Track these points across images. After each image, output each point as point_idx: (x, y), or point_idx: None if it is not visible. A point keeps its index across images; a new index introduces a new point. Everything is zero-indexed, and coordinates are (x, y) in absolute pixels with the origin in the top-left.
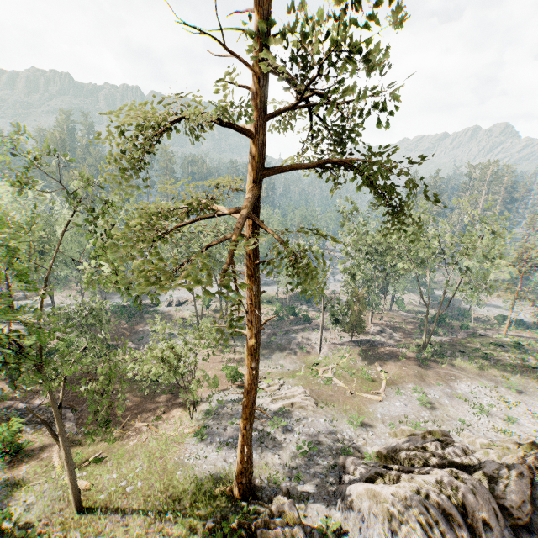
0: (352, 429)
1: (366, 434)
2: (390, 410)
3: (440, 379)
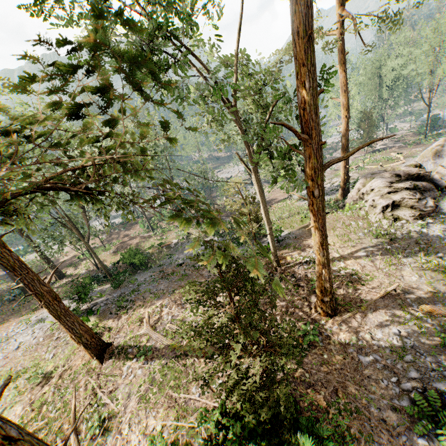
0: None
1: None
2: None
3: None
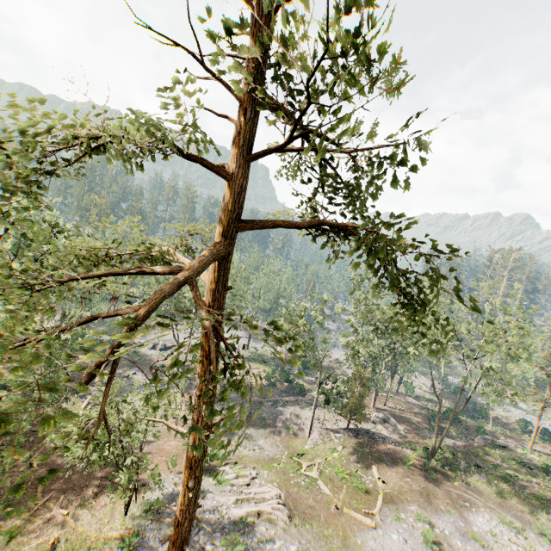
0: None
1: None
2: (384, 545)
3: (452, 504)
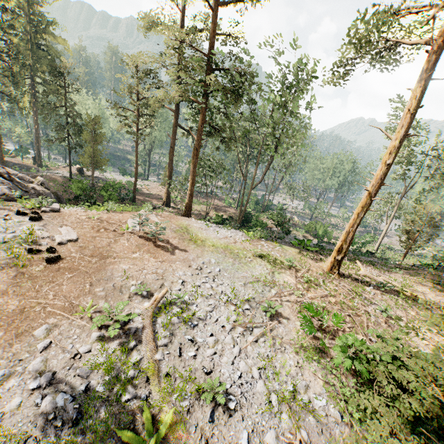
0: None
1: None
2: None
3: None
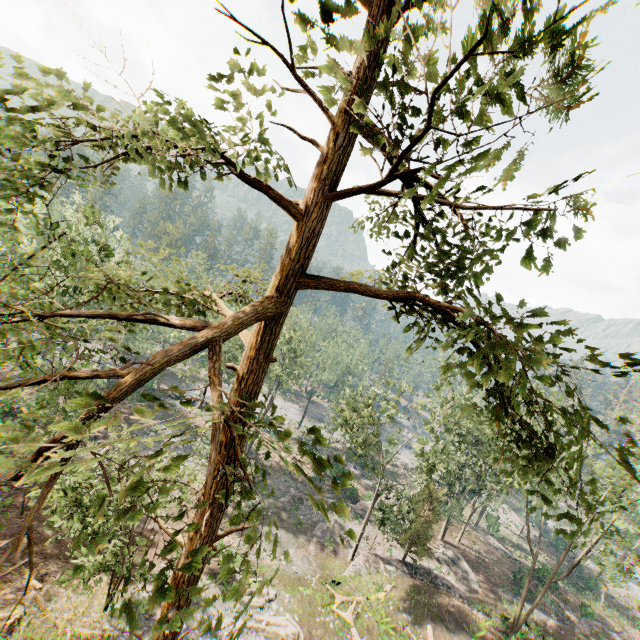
0: None
1: None
2: None
3: None
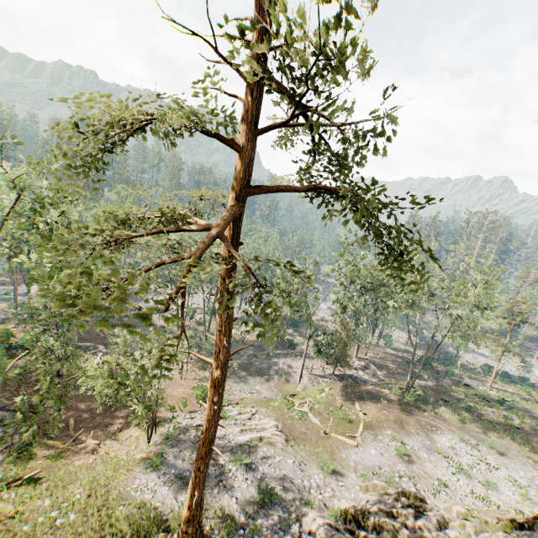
0: (321, 477)
1: (336, 483)
2: (364, 458)
3: (421, 428)
